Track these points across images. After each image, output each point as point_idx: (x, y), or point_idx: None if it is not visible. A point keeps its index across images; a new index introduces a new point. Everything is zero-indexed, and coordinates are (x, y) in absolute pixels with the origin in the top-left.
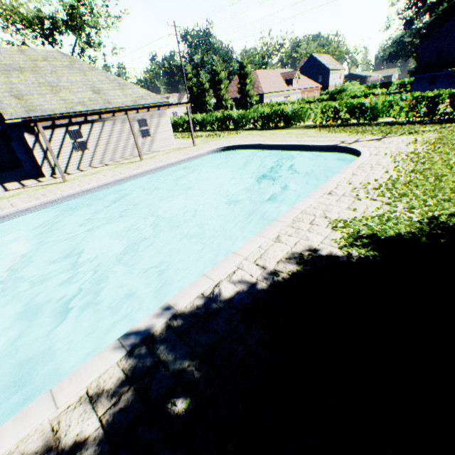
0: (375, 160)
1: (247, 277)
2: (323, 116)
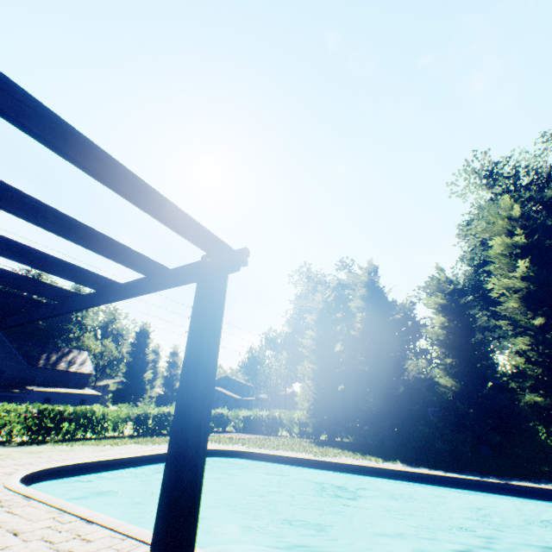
0: (259, 450)
1: (440, 472)
2: (23, 426)
